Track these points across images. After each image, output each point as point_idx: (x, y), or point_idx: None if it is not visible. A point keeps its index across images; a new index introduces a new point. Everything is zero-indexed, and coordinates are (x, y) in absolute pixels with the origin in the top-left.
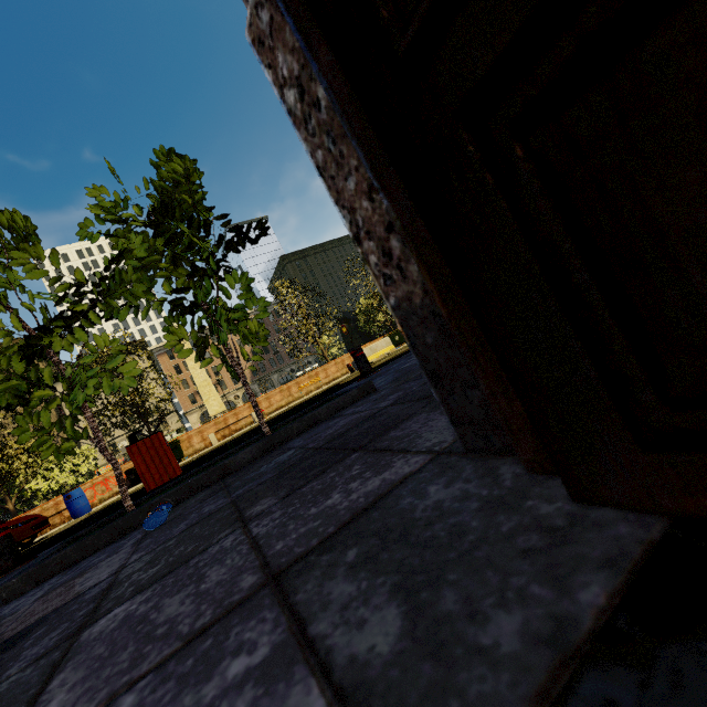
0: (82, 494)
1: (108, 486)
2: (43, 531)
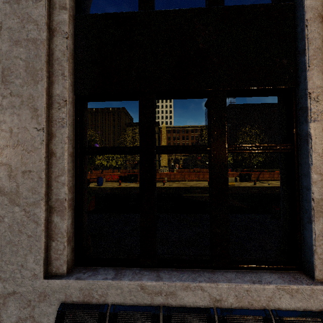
0: (102, 179)
1: (114, 178)
2: (94, 181)
